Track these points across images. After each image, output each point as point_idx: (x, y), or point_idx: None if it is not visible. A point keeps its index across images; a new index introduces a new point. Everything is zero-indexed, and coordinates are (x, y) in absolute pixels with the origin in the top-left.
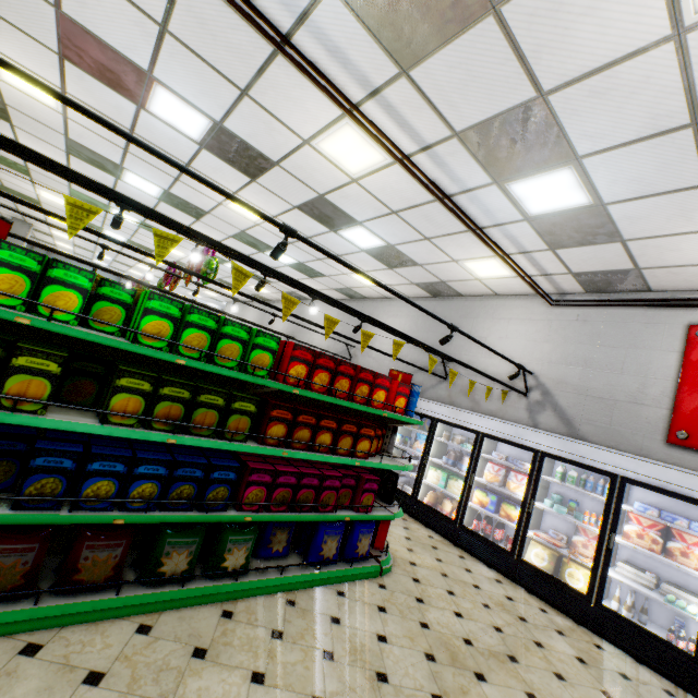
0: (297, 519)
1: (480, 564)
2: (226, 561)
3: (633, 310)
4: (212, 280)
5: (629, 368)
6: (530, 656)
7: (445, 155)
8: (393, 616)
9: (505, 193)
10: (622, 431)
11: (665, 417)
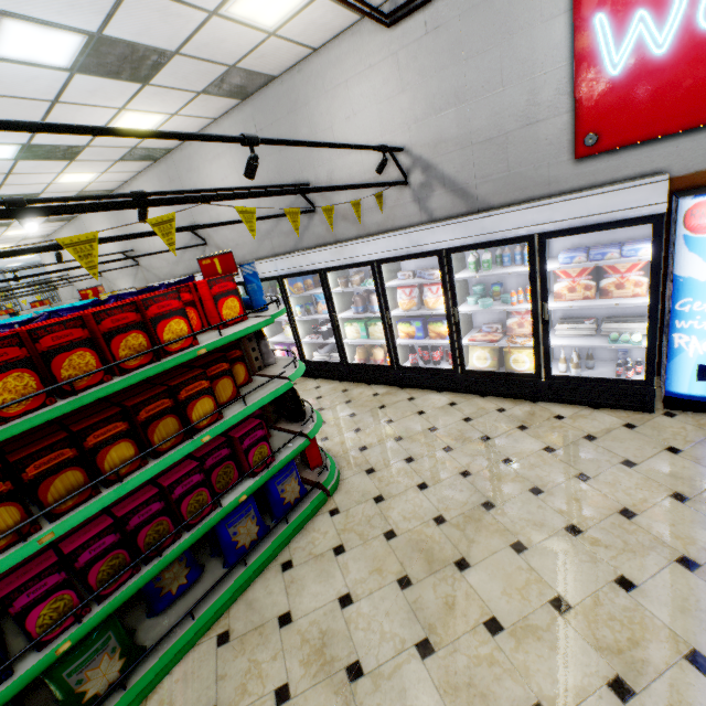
0: (160, 569)
1: (431, 395)
2: (87, 692)
3: None
4: None
5: (511, 75)
6: (503, 485)
7: None
8: (353, 552)
9: None
10: (523, 172)
11: (568, 125)
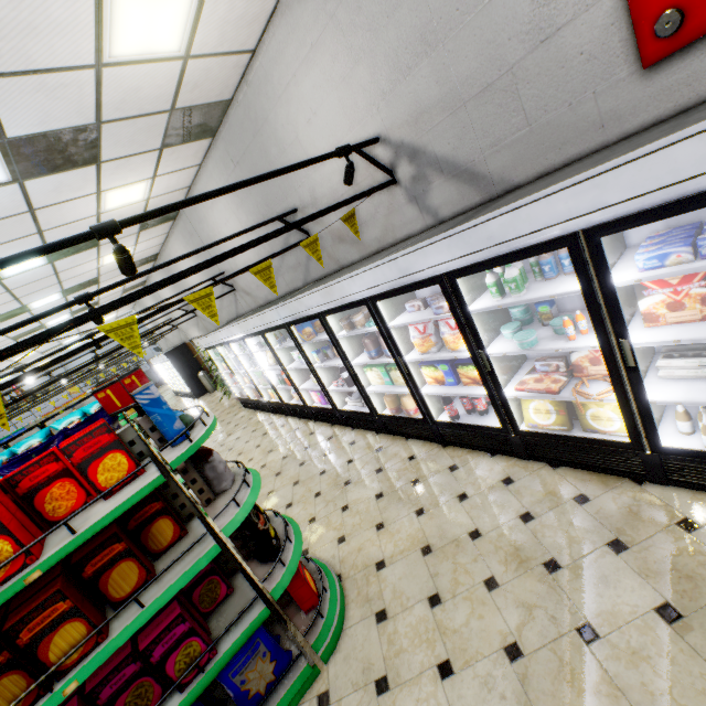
0: None
1: (479, 460)
2: None
3: None
4: None
5: None
6: (577, 701)
7: None
8: None
9: None
10: (553, 119)
11: (616, 13)
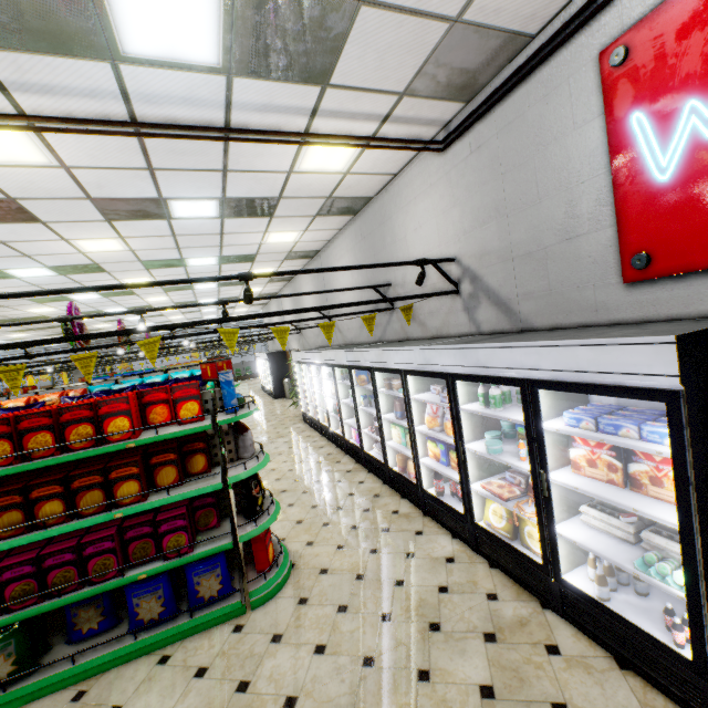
0: (53, 607)
1: (442, 536)
2: None
3: (523, 87)
4: (5, 359)
5: (546, 186)
6: (386, 706)
7: (22, 76)
8: (206, 682)
9: (147, 65)
10: (566, 292)
11: (613, 240)
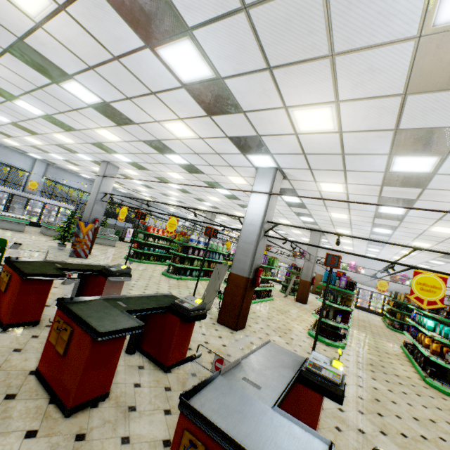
0: None
1: None
2: None
3: None
4: None
5: None
6: None
7: None
8: None
9: None
10: None
11: None
